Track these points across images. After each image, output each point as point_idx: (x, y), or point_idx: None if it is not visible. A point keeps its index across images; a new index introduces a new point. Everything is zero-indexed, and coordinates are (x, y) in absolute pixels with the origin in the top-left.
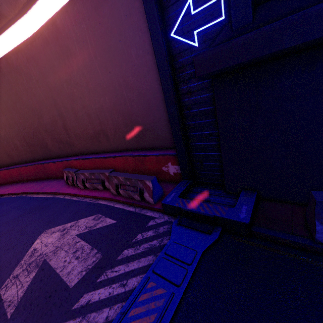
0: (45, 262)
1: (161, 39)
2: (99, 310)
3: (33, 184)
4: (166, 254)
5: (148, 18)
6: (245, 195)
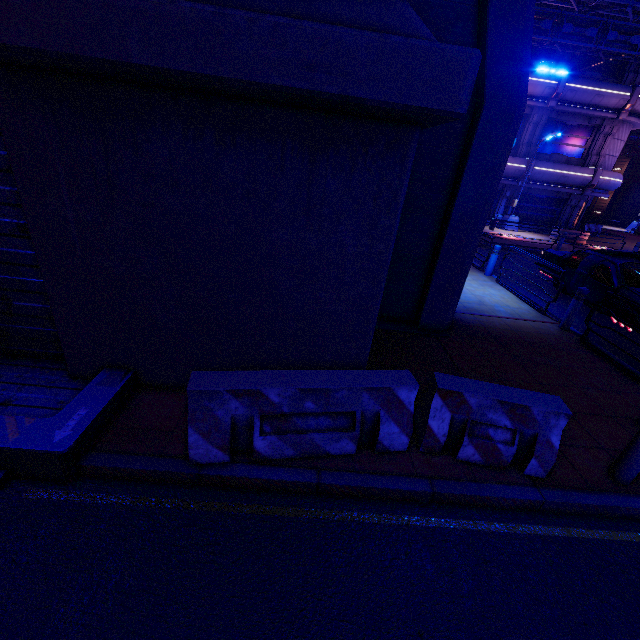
0: None
1: None
2: None
3: None
4: None
5: None
6: (103, 381)
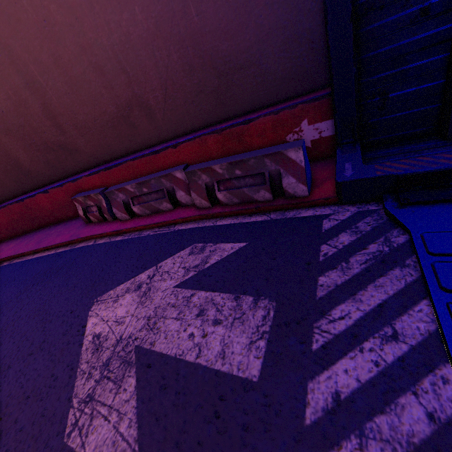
0: (141, 351)
1: None
2: (389, 406)
3: (15, 243)
4: (435, 254)
5: None
6: None
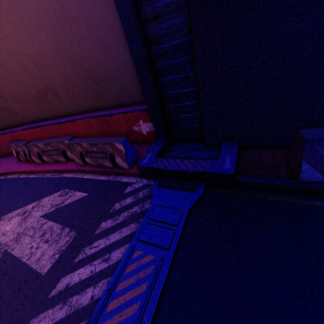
0: (5, 253)
1: None
2: (82, 292)
3: None
4: (149, 219)
5: None
6: (227, 145)
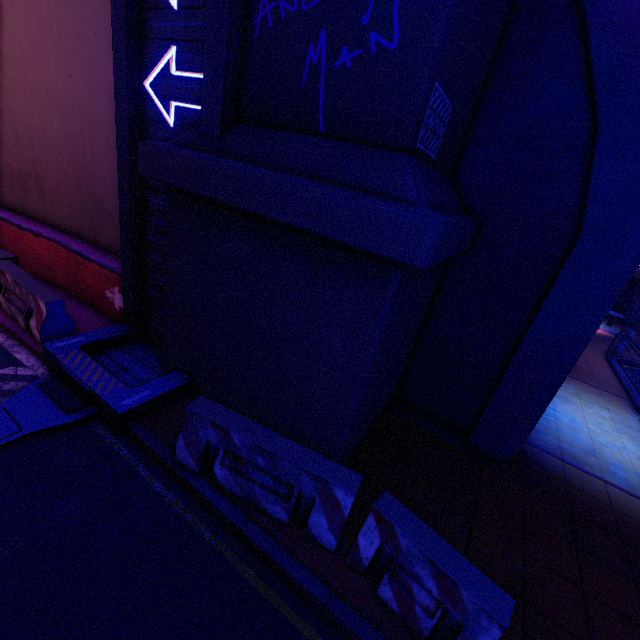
0: None
1: (125, 82)
2: None
3: None
4: None
5: (114, 35)
6: (171, 378)
